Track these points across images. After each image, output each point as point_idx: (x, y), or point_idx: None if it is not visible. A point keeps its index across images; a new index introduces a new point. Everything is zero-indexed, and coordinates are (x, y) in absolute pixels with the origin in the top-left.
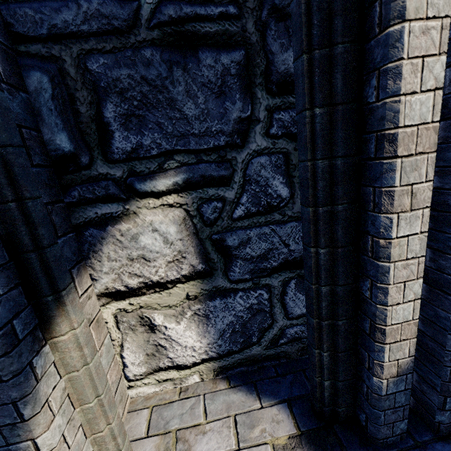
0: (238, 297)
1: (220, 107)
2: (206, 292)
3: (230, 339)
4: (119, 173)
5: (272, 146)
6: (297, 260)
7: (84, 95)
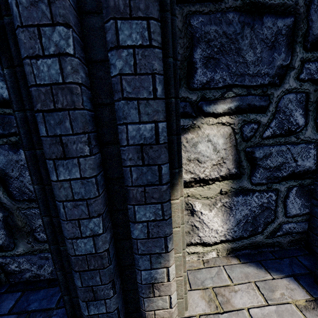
0: (255, 196)
1: (269, 56)
2: (233, 189)
3: (243, 227)
4: (194, 97)
5: (299, 87)
6: (301, 173)
7: (184, 42)
